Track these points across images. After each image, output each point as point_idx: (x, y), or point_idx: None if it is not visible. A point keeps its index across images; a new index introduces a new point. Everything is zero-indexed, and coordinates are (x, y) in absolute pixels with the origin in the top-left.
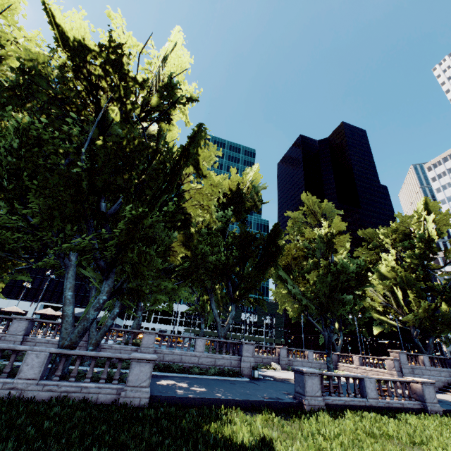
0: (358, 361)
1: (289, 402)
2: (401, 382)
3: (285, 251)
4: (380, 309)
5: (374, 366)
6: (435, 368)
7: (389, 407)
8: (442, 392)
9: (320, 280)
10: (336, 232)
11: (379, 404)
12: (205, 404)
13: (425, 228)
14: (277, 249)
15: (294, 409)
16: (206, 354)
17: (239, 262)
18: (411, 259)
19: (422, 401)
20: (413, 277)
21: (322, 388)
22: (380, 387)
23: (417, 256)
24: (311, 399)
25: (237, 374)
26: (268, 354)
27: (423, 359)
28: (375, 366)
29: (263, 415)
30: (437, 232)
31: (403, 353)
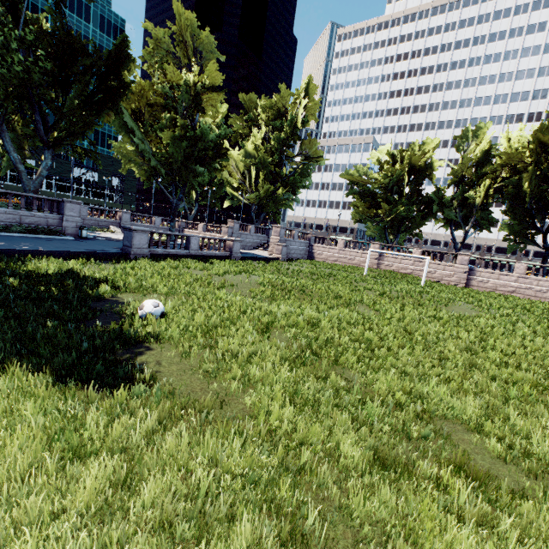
0: (202, 228)
1: (115, 252)
2: (220, 240)
3: (135, 91)
4: (235, 186)
5: (214, 232)
6: (256, 235)
7: (205, 256)
8: (254, 250)
9: (176, 143)
10: (208, 85)
11: (198, 254)
12: (4, 255)
13: (297, 113)
14: (122, 83)
15: (120, 258)
16: (3, 209)
17: (54, 85)
18: (275, 143)
19: (230, 252)
20: (269, 161)
21: (151, 243)
22: (203, 243)
23: (280, 140)
24: (138, 251)
25: (57, 233)
26: (108, 218)
27: (251, 228)
28: (214, 232)
29: (80, 260)
30: (304, 121)
31: (238, 223)
